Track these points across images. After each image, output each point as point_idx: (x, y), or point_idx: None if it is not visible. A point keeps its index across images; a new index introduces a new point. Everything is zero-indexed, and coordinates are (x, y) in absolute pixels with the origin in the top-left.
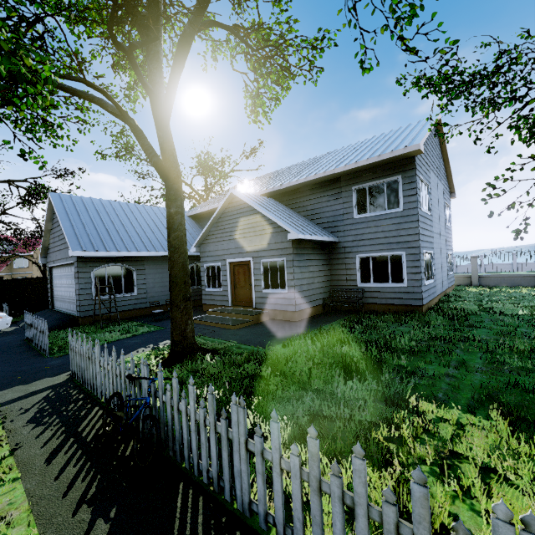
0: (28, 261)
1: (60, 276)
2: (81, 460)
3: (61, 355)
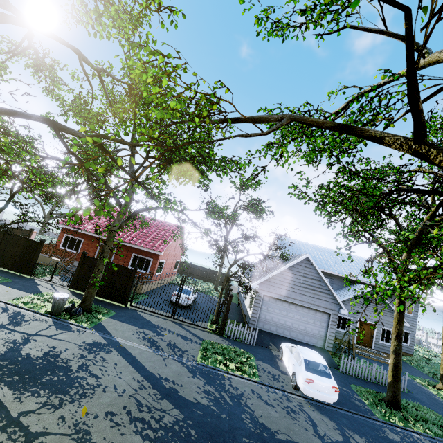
0: None
1: (286, 309)
2: None
3: (410, 391)
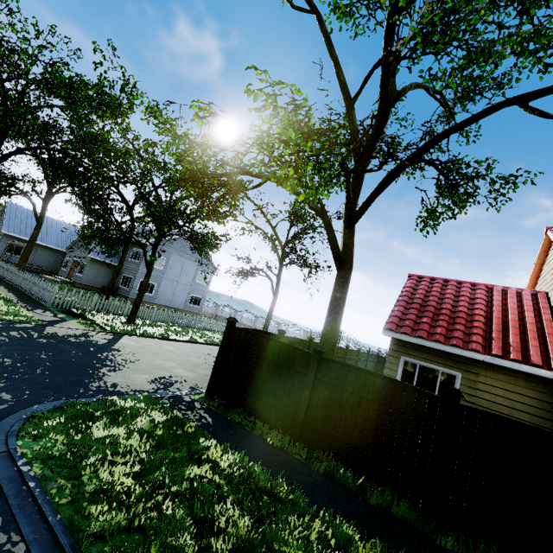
0: None
1: None
2: None
3: None
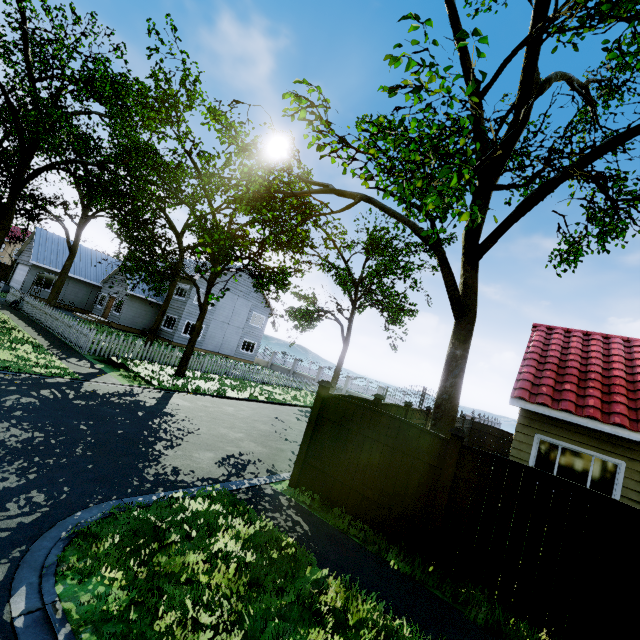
0: (5, 246)
1: (21, 269)
2: (2, 305)
3: (4, 298)
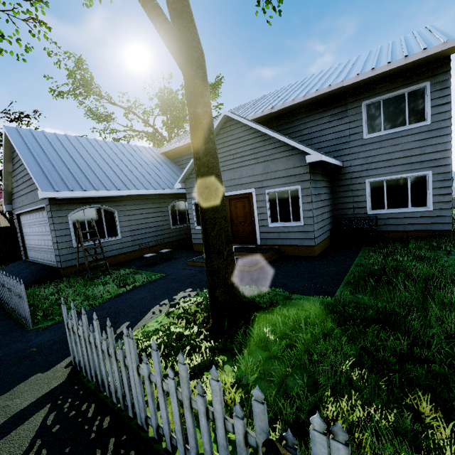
0: None
1: (30, 223)
2: None
3: (49, 325)
